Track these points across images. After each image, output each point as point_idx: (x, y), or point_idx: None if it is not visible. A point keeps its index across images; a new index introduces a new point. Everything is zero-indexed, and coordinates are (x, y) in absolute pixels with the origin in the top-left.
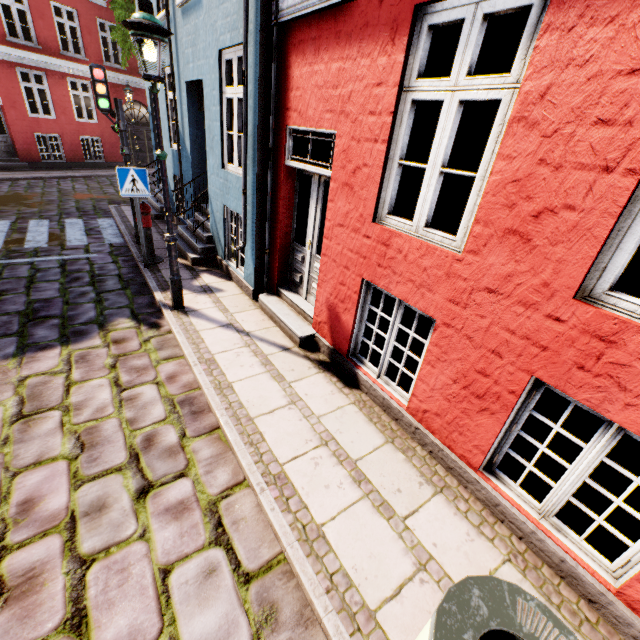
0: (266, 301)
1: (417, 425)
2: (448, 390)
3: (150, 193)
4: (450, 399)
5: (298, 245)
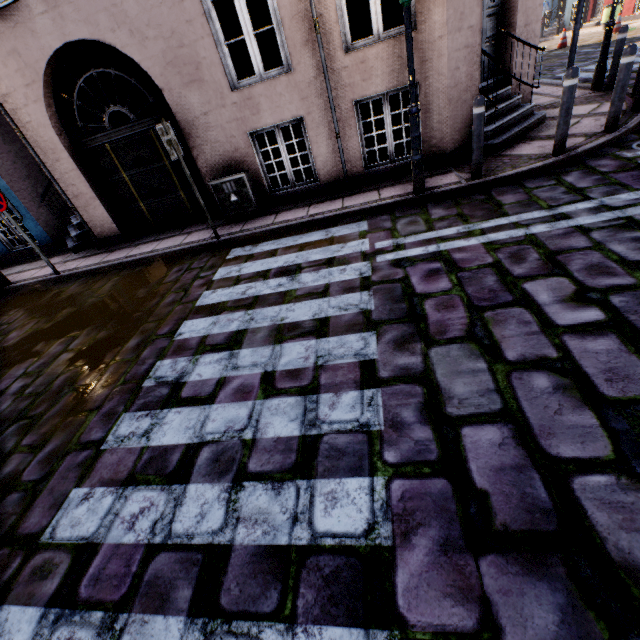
0: (585, 24)
1: (622, 18)
2: (628, 2)
3: (548, 10)
4: (628, 4)
5: (599, 0)
